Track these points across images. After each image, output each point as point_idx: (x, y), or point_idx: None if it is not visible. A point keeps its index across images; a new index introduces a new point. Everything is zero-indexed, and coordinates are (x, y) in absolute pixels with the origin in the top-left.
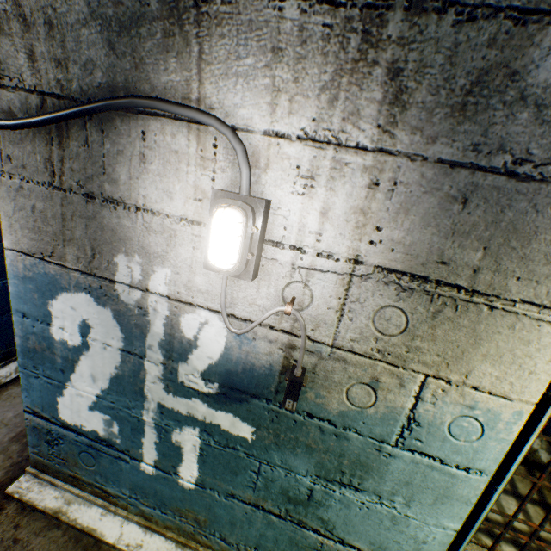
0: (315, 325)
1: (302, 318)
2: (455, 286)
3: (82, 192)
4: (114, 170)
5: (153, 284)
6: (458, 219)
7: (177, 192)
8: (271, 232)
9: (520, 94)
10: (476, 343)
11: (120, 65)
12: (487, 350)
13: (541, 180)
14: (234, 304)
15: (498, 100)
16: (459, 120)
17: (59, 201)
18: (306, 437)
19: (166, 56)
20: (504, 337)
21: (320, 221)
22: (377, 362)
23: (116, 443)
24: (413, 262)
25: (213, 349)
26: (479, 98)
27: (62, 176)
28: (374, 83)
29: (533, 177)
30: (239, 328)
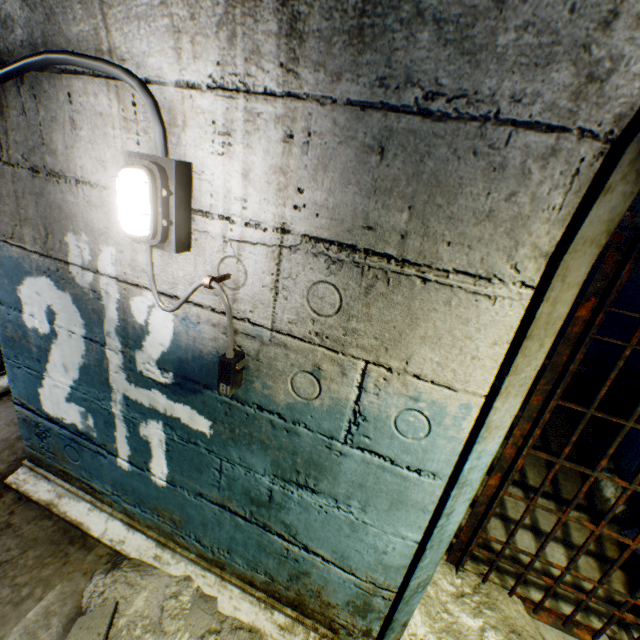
0: (253, 306)
1: (224, 292)
2: (385, 255)
3: (28, 166)
4: (52, 140)
5: (102, 265)
6: (378, 173)
7: (109, 160)
8: (200, 200)
9: (416, 8)
10: (413, 324)
11: (35, 18)
12: (425, 332)
13: (459, 118)
14: (176, 284)
15: (394, 19)
16: (359, 50)
17: (11, 178)
18: (259, 433)
19: (72, 3)
20: (442, 315)
21: (244, 185)
22: (317, 347)
23: (94, 437)
24: (340, 228)
25: (164, 336)
26: (374, 19)
27: (9, 151)
28: (267, 11)
29: (449, 115)
30: (184, 311)
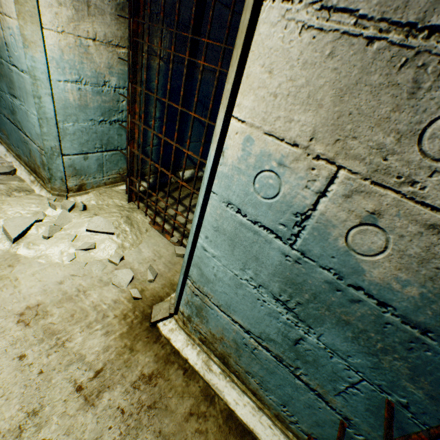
0: None
1: None
2: None
3: None
4: None
5: None
6: None
7: None
8: None
9: None
10: None
11: None
12: None
13: None
14: None
15: None
16: None
17: None
18: (0, 69)
19: None
20: None
21: None
22: None
23: None
24: None
25: None
26: None
27: None
28: None
29: None
30: None
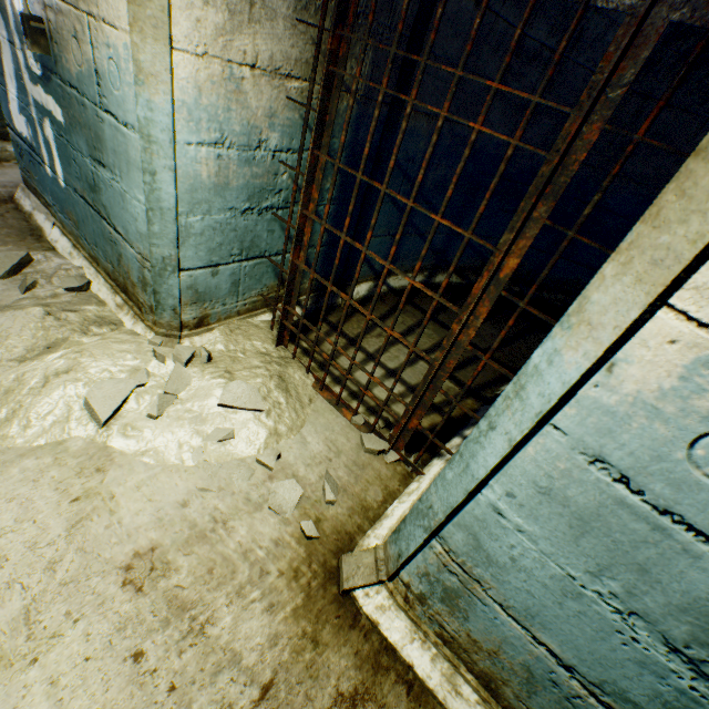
0: None
1: None
2: None
3: None
4: None
5: None
6: None
7: None
8: None
9: None
10: None
11: None
12: None
13: None
14: None
15: None
16: None
17: None
18: (77, 114)
19: None
20: None
21: None
22: (71, 8)
23: (36, 149)
24: None
25: None
26: None
27: None
28: None
29: None
30: None
